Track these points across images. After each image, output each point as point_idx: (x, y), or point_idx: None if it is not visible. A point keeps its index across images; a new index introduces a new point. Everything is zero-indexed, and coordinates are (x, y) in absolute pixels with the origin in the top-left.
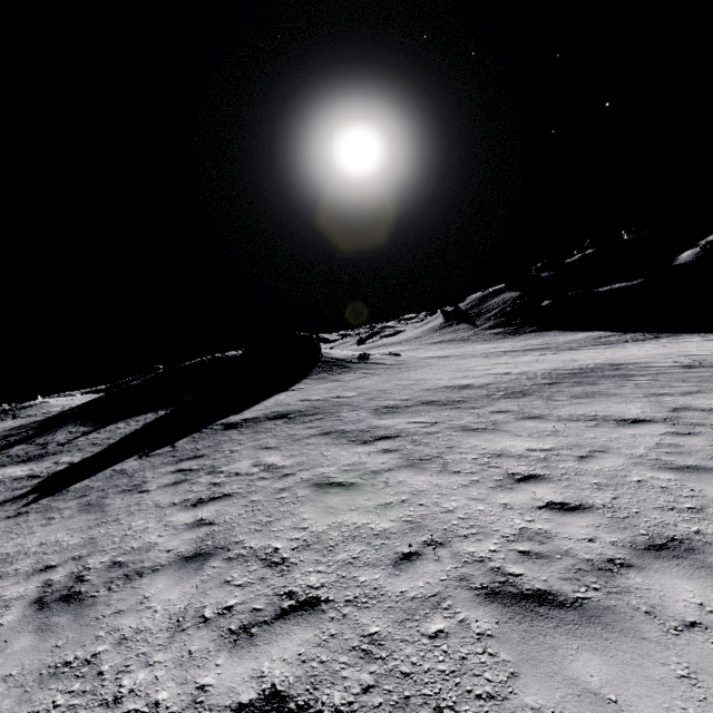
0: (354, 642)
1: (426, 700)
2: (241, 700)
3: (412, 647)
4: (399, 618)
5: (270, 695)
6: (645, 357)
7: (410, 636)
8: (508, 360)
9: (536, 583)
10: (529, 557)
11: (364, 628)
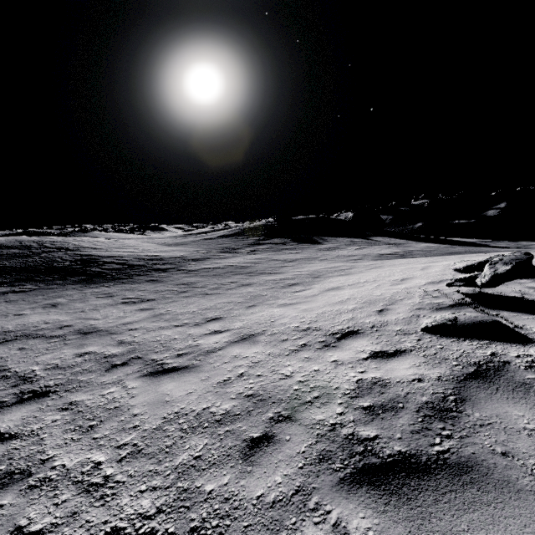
0: None
1: None
2: None
3: None
4: None
5: None
6: None
7: None
8: None
9: None
10: None
11: None
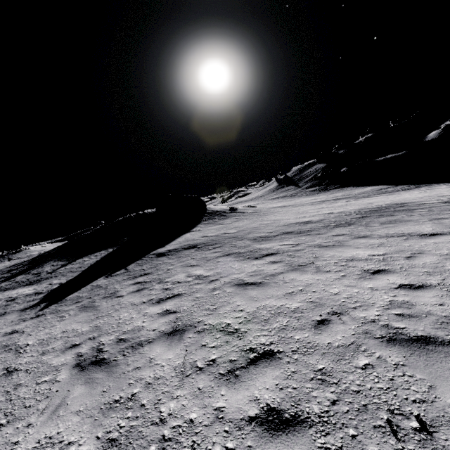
0: (311, 375)
1: (378, 406)
2: (249, 414)
3: (353, 375)
4: (334, 359)
5: (268, 410)
6: (416, 198)
7: (348, 369)
8: (327, 205)
9: (417, 332)
10: (404, 317)
11: (314, 366)
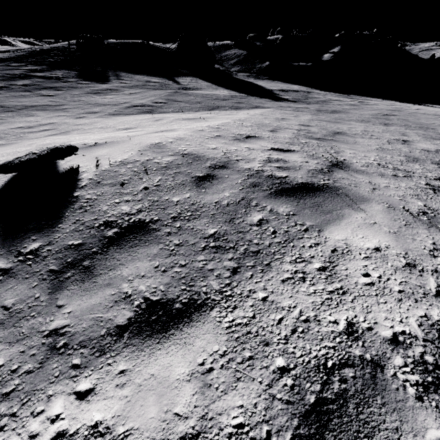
0: None
1: None
2: None
3: None
4: None
5: None
6: None
7: None
8: None
9: None
10: None
11: None
